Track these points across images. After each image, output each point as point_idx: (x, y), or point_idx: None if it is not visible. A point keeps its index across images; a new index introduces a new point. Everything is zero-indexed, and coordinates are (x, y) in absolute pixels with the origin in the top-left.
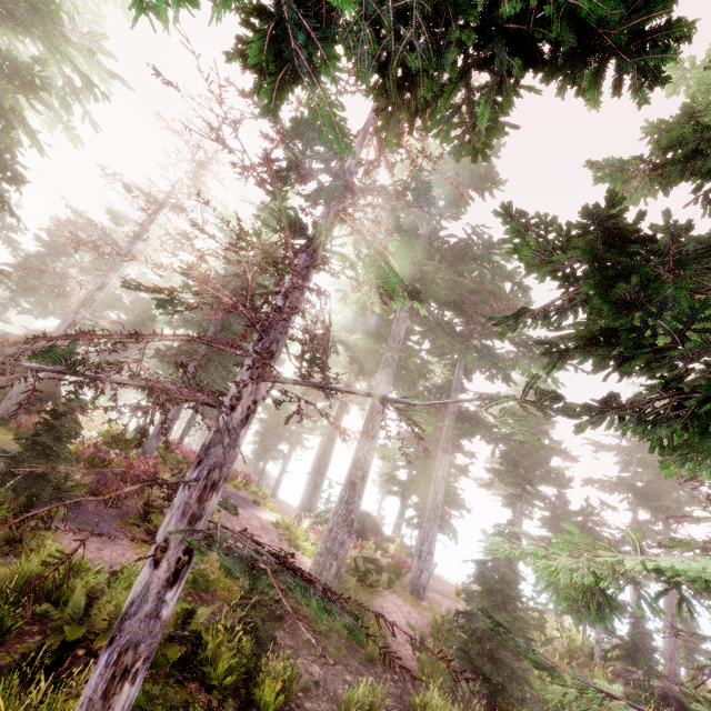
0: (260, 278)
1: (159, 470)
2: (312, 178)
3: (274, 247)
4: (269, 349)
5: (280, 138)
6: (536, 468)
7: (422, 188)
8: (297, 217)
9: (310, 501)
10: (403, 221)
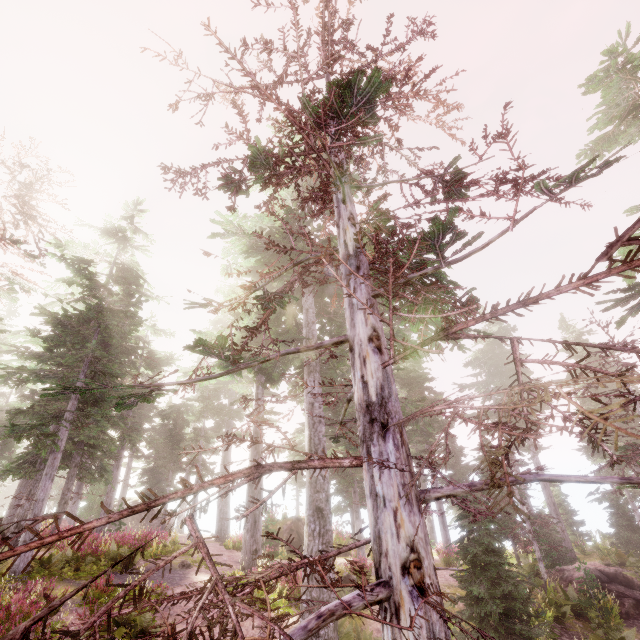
0: (122, 305)
1: (54, 595)
2: (298, 178)
3: (128, 269)
4: (402, 443)
5: (308, 114)
6: (432, 421)
7: (456, 178)
8: (446, 223)
9: (254, 539)
10: (274, 226)
